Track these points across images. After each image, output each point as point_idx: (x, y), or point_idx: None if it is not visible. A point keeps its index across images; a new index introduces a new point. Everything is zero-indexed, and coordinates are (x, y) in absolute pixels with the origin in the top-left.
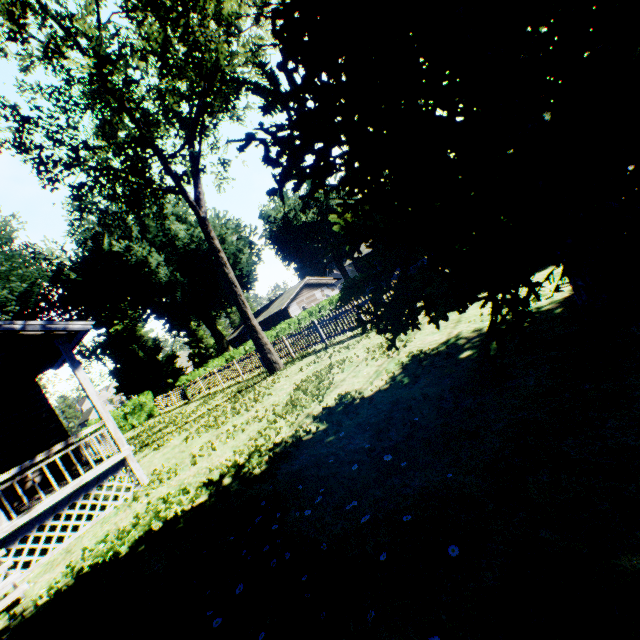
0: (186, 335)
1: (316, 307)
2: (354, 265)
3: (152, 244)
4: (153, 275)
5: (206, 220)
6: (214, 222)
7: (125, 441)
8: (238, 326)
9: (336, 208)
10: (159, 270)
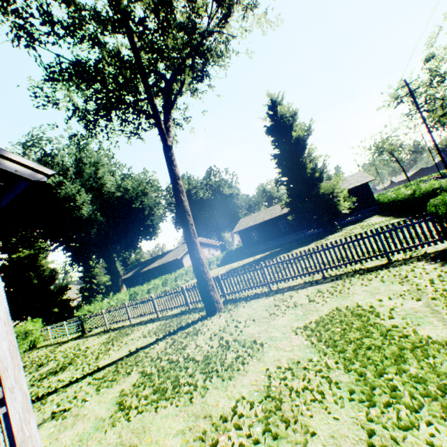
0: (83, 270)
1: (207, 261)
2: (239, 233)
3: (82, 185)
4: (76, 210)
5: (171, 148)
6: (142, 178)
7: (38, 446)
8: (131, 269)
9: (225, 193)
10: (83, 206)
